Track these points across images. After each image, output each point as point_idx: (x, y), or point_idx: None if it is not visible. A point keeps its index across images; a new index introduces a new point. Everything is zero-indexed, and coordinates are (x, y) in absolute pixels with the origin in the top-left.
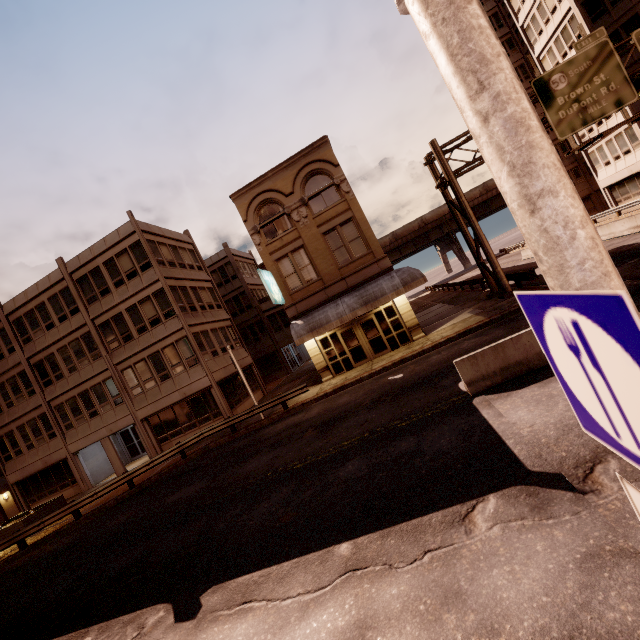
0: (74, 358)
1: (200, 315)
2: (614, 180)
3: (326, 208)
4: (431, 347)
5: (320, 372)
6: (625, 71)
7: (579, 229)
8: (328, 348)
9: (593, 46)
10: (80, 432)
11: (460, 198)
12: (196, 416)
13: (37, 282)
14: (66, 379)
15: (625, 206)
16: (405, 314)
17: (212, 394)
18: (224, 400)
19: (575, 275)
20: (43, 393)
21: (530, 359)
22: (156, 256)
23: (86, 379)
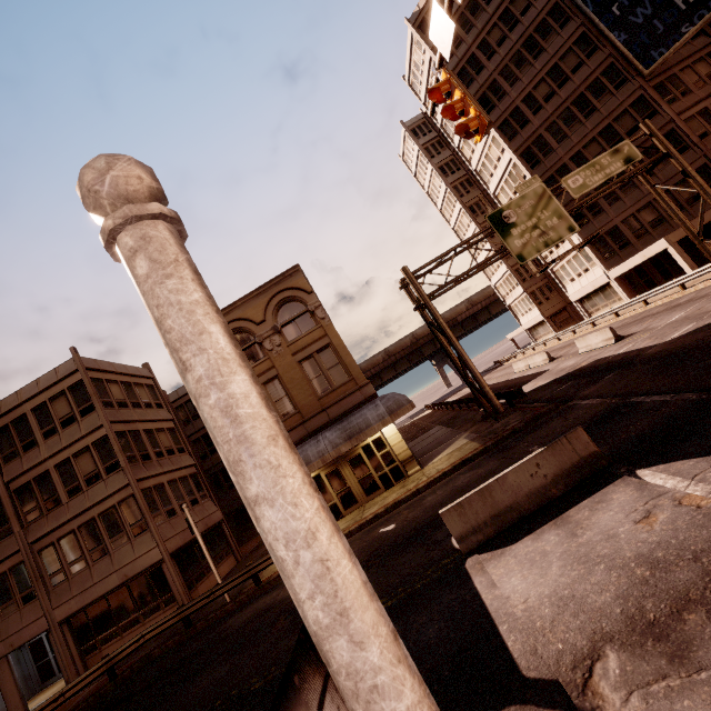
0: None
1: (155, 464)
2: (582, 294)
3: (301, 335)
4: (426, 484)
5: None
6: (563, 208)
7: (303, 549)
8: None
9: (532, 189)
10: None
11: (438, 320)
12: (140, 607)
13: None
14: None
15: (597, 318)
16: (396, 445)
17: (163, 571)
18: (180, 578)
19: (308, 613)
20: None
21: (520, 502)
22: (102, 397)
23: None
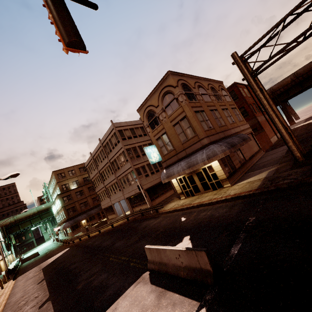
0: (108, 173)
1: (141, 158)
2: None
3: (173, 112)
4: (215, 201)
5: (179, 194)
6: None
7: None
8: (182, 183)
9: None
10: (113, 198)
11: (255, 92)
12: (140, 201)
13: (96, 146)
14: (107, 179)
15: None
16: (218, 171)
17: None
18: (147, 197)
19: None
20: (104, 183)
21: (169, 266)
22: (122, 136)
23: (111, 181)
